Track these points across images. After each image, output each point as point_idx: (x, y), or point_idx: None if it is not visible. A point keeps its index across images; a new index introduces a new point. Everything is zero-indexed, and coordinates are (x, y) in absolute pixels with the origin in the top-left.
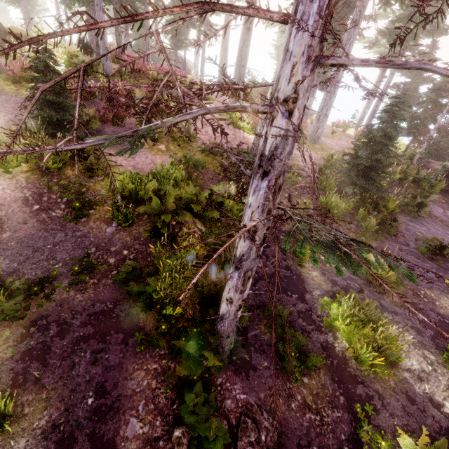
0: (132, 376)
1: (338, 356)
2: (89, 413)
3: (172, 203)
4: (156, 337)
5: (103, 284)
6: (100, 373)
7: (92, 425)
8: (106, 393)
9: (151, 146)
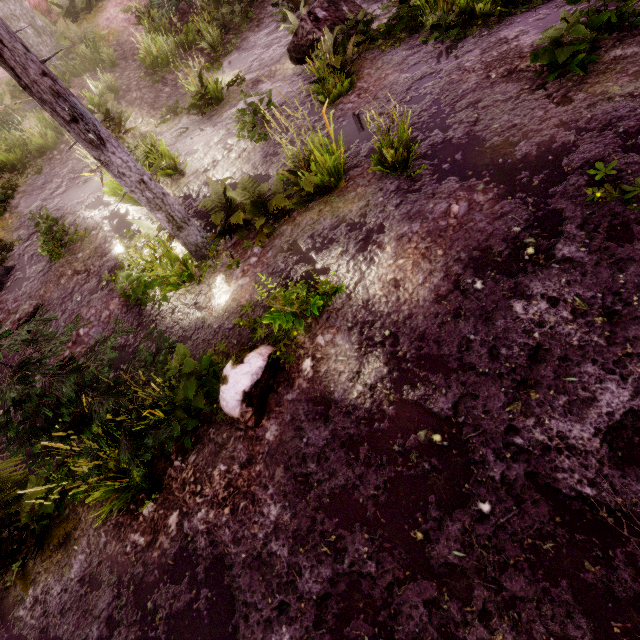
0: None
1: (122, 213)
2: None
3: None
4: None
5: None
6: None
7: None
8: None
9: None
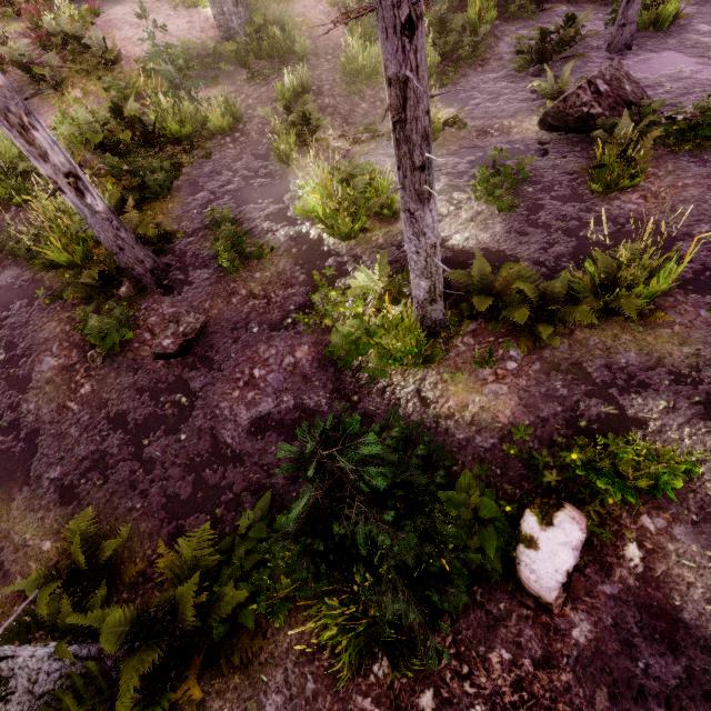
0: (42, 328)
1: (312, 240)
2: (3, 365)
3: (66, 147)
4: (64, 289)
5: (3, 266)
6: (8, 335)
7: (8, 372)
8: (17, 347)
9: (60, 99)
